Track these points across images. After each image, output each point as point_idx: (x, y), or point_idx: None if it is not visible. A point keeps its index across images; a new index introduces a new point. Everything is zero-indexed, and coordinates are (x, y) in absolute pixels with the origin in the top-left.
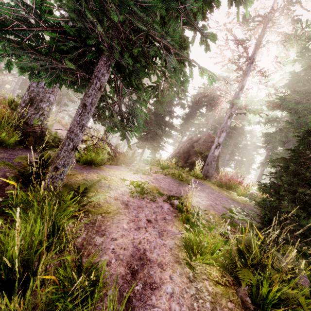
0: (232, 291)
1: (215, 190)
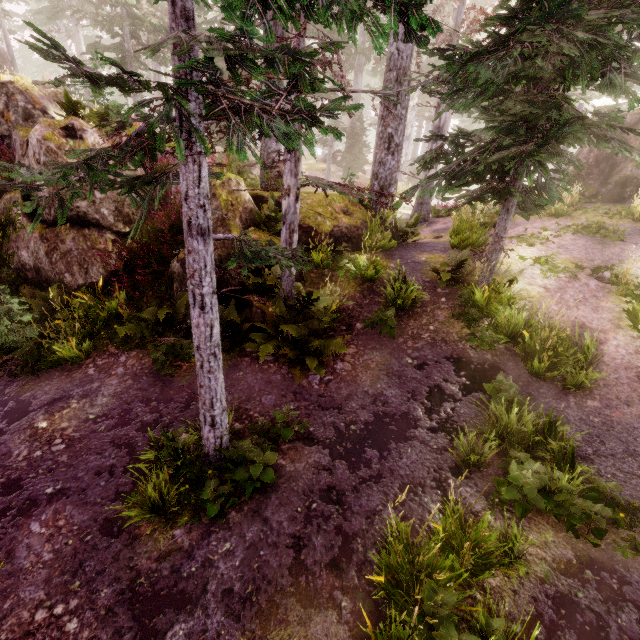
0: None
1: None
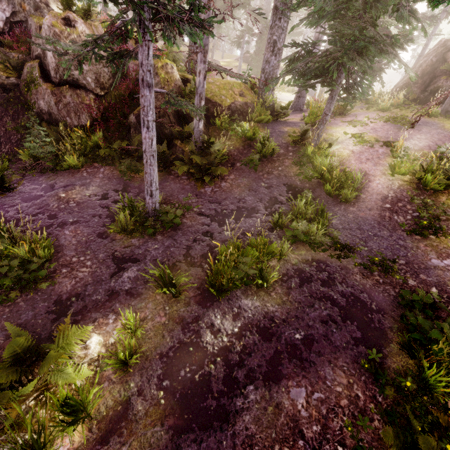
0: (413, 184)
1: (448, 130)
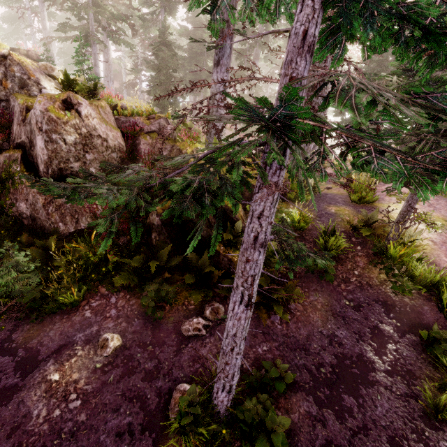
0: None
1: None
